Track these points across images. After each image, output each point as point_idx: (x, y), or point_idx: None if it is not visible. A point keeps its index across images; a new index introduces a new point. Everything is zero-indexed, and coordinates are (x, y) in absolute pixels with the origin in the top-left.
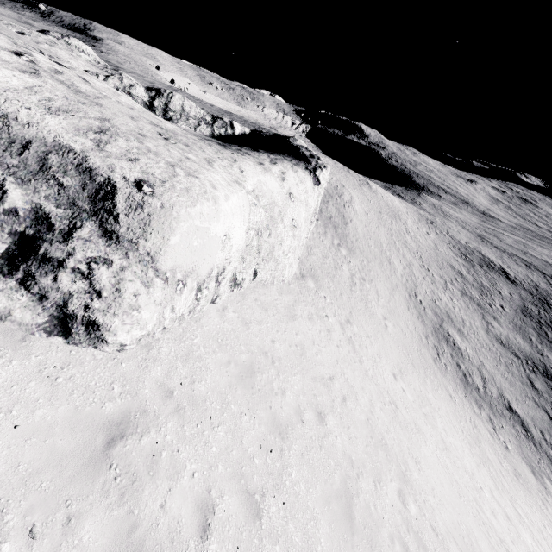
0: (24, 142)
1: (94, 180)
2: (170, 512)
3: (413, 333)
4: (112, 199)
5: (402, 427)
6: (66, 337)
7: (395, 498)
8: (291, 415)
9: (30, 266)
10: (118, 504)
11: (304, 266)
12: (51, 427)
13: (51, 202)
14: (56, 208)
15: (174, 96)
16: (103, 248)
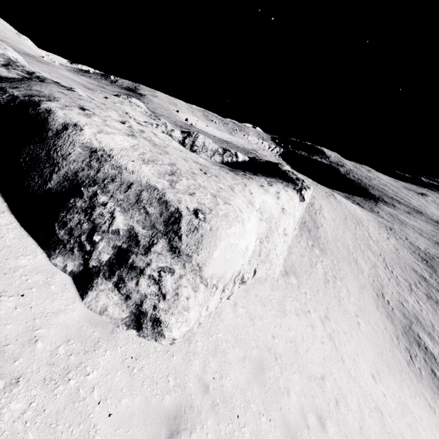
0: (129, 184)
1: (168, 209)
2: None
3: (384, 332)
4: (178, 223)
5: None
6: (138, 330)
7: None
8: (298, 418)
9: (122, 272)
10: None
11: (286, 264)
12: (131, 417)
13: (140, 224)
14: (142, 229)
15: (199, 136)
16: (169, 260)
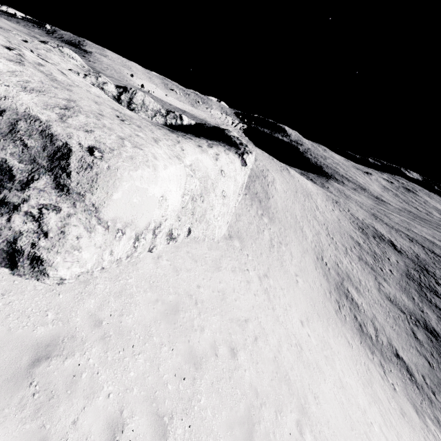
0: None
1: (54, 144)
2: (80, 429)
3: (319, 288)
4: (67, 159)
5: (305, 366)
6: (12, 269)
7: (293, 427)
8: (207, 349)
9: None
10: (32, 418)
11: (232, 229)
12: None
13: (15, 158)
14: (19, 163)
15: (137, 93)
16: (54, 198)
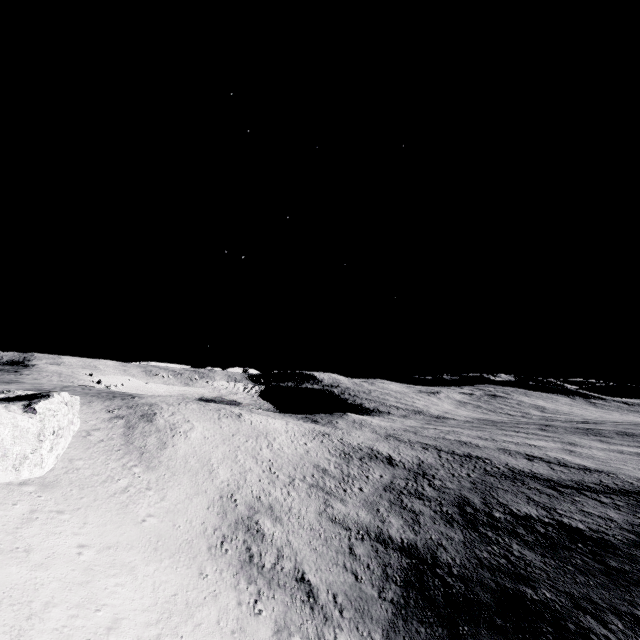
0: None
1: None
2: None
3: (196, 527)
4: None
5: (1, 555)
6: None
7: None
8: None
9: None
10: None
11: (39, 479)
12: None
13: None
14: None
15: None
16: None
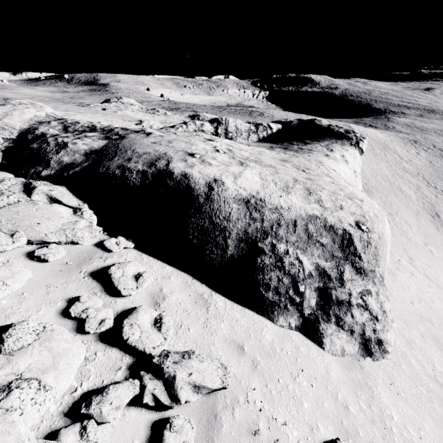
0: (293, 222)
1: (337, 234)
2: None
3: None
4: (352, 244)
5: None
6: (370, 356)
7: None
8: None
9: (334, 310)
10: None
11: None
12: (441, 438)
13: (321, 259)
14: (325, 262)
15: (229, 121)
16: (361, 283)
